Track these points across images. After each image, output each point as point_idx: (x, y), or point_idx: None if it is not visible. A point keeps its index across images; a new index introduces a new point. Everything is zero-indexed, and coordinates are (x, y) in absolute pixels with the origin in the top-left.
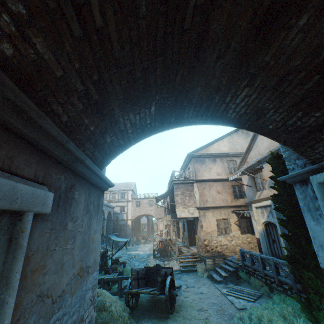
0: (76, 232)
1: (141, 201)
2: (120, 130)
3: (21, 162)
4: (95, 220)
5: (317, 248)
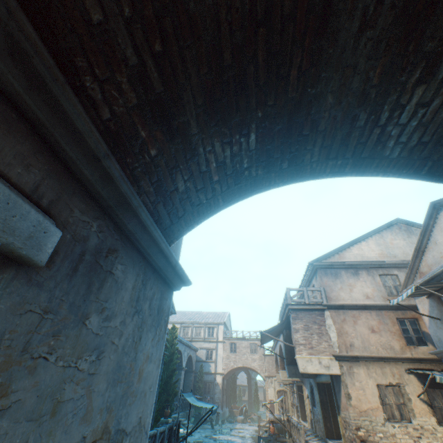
0: (106, 341)
1: (238, 343)
2: (199, 171)
3: (7, 150)
4: (151, 336)
5: None
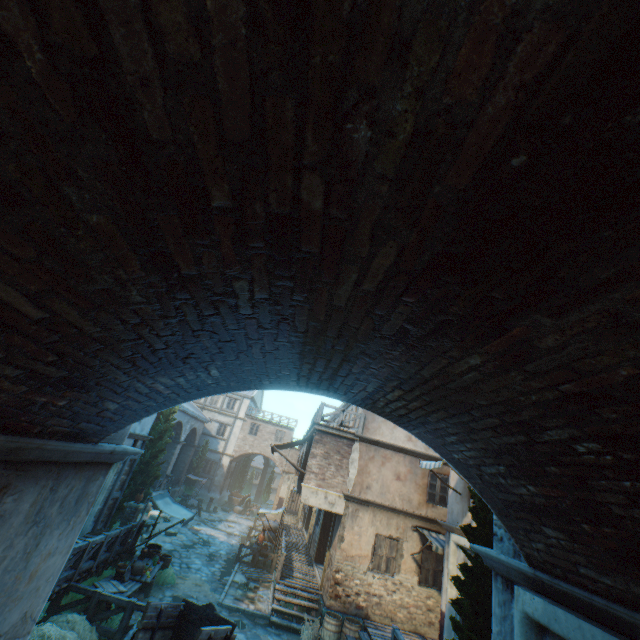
0: None
1: (262, 426)
2: (141, 393)
3: None
4: (60, 531)
5: None
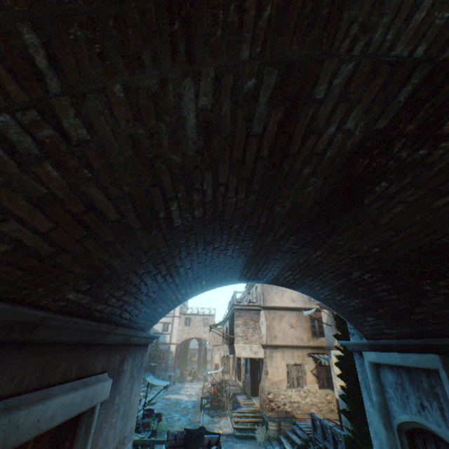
0: (121, 403)
1: (192, 318)
2: (171, 300)
3: (97, 363)
4: (137, 383)
5: (372, 434)
